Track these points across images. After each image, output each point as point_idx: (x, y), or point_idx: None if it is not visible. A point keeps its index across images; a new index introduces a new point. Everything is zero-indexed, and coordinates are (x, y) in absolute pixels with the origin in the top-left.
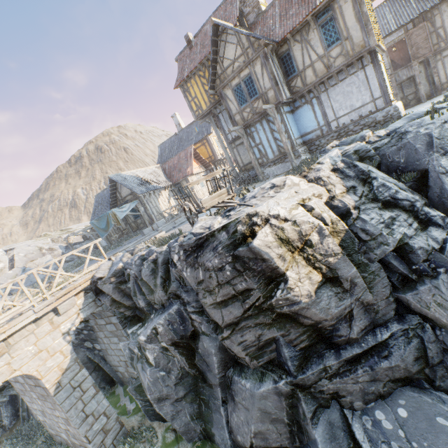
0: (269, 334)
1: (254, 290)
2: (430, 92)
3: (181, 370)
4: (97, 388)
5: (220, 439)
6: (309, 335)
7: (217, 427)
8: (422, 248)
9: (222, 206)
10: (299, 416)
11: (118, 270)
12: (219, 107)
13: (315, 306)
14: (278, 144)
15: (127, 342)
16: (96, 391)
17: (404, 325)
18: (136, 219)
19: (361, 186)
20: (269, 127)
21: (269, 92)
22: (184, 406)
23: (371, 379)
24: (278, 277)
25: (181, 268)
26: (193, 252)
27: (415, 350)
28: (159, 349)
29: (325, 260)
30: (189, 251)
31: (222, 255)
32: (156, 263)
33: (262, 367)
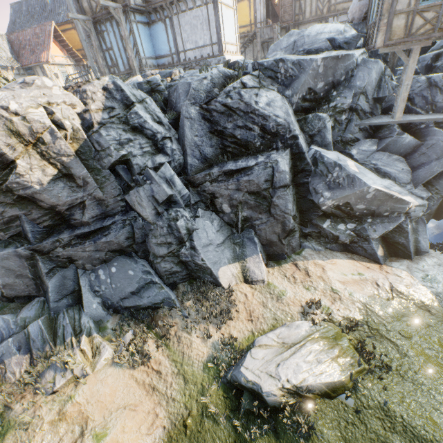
0: (12, 212)
1: None
2: None
3: None
4: None
5: None
6: (52, 217)
7: None
8: (138, 164)
9: None
10: (40, 272)
11: None
12: None
13: (47, 193)
14: (128, 57)
15: None
16: None
17: (125, 217)
18: None
19: (121, 109)
20: (119, 31)
21: None
22: None
23: (96, 249)
24: (12, 164)
25: None
26: None
27: (127, 233)
28: None
29: (59, 158)
30: None
31: None
32: None
33: (12, 239)
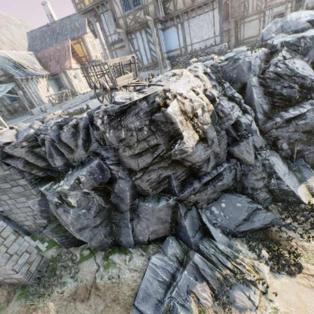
0: (166, 173)
1: (161, 145)
2: (234, 43)
3: (99, 207)
4: (17, 234)
5: (126, 243)
6: (186, 173)
7: (124, 236)
8: (244, 123)
9: (133, 86)
10: (177, 217)
11: (30, 135)
12: (101, 7)
13: (194, 154)
14: (152, 54)
15: (37, 199)
16: (16, 237)
17: (230, 163)
18: (13, 102)
19: (218, 86)
20: (146, 37)
21: (150, 6)
22: (100, 230)
23: (213, 191)
24: (176, 136)
25: (104, 130)
26: (116, 117)
27: (232, 175)
28: (81, 194)
29: (202, 127)
30: (113, 116)
31: (142, 119)
32: (76, 128)
33: (157, 194)
